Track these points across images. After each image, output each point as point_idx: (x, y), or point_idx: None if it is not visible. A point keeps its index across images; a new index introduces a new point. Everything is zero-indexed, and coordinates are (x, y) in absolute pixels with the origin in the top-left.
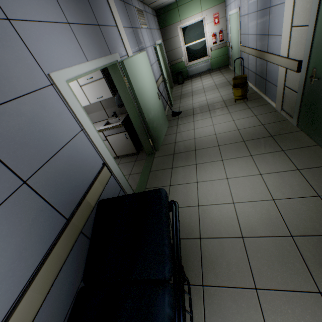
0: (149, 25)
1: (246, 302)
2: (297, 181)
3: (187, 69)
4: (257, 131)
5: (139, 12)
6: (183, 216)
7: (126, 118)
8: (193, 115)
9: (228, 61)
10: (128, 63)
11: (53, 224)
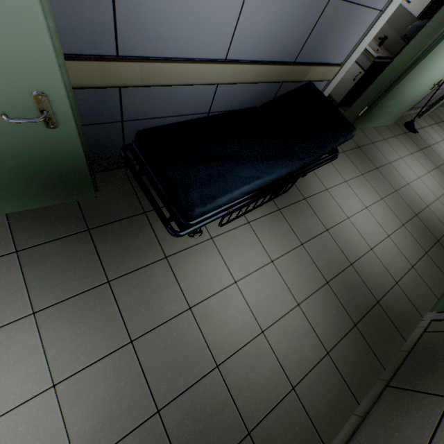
0: None
1: (290, 240)
2: (400, 266)
3: None
4: (437, 226)
5: None
6: (310, 179)
7: (383, 60)
8: (420, 150)
9: None
10: None
11: (292, 52)
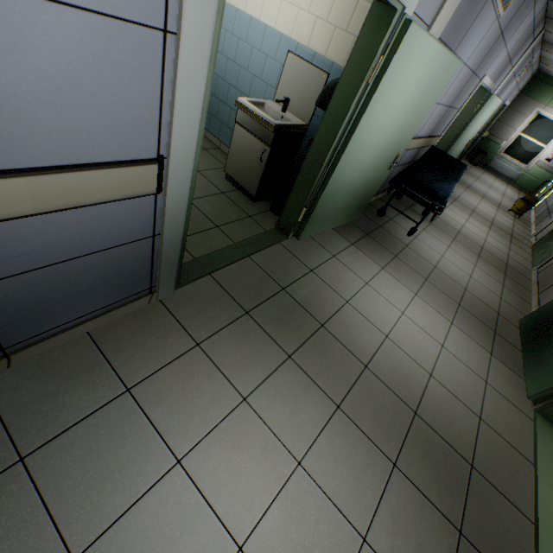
0: (520, 81)
1: (447, 237)
2: (503, 248)
3: (494, 157)
4: (505, 228)
5: (529, 65)
6: None
7: None
8: (467, 188)
9: (537, 190)
10: (491, 99)
11: (431, 131)
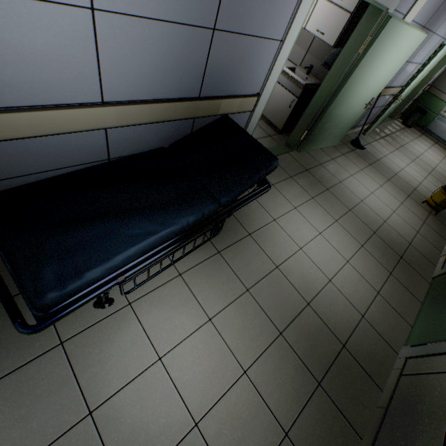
0: None
1: (233, 287)
2: (364, 295)
3: (435, 118)
4: (397, 241)
5: None
6: (255, 211)
7: (313, 86)
8: (369, 165)
9: None
10: (393, 26)
11: (192, 87)
